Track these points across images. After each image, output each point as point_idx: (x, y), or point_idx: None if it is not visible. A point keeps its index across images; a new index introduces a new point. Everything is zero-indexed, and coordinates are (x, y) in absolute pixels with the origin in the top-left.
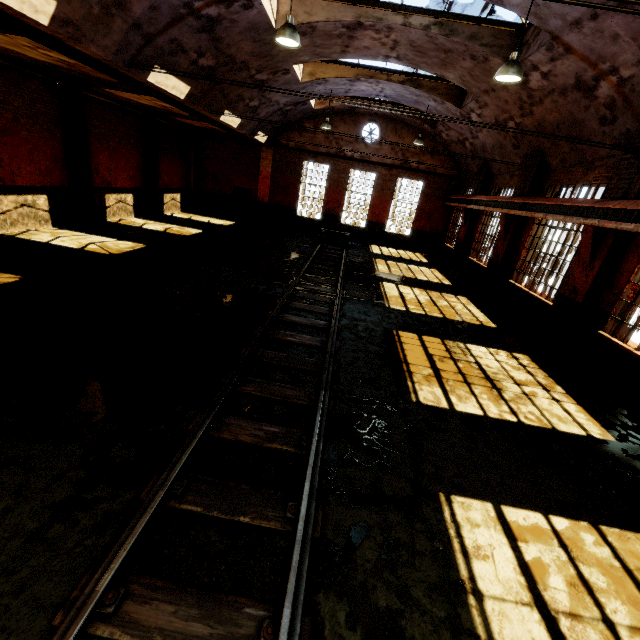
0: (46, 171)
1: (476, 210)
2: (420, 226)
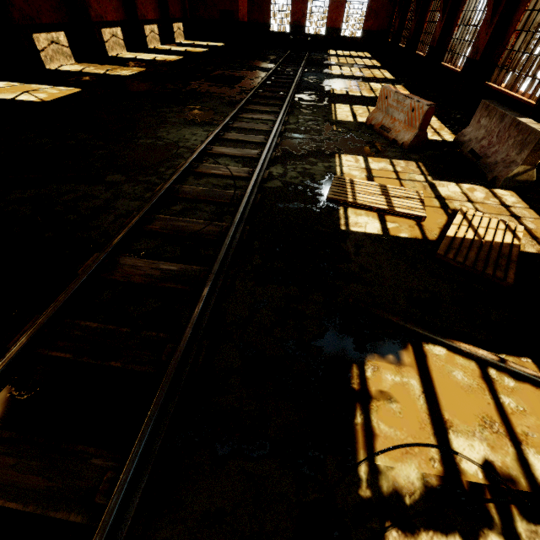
0: (116, 9)
1: None
2: (369, 26)
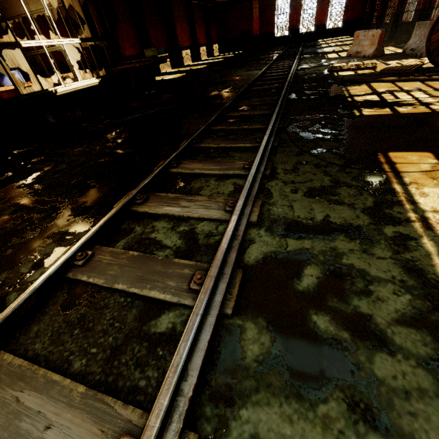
0: (188, 40)
1: None
2: (347, 17)
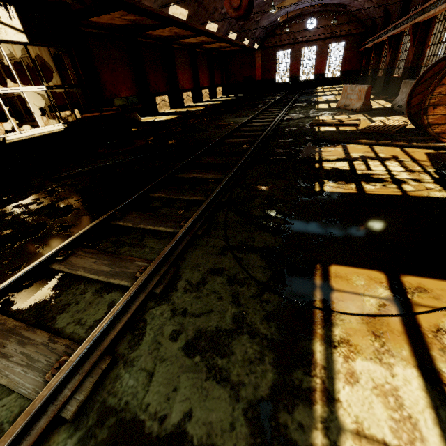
0: (190, 83)
1: (370, 48)
2: (345, 69)
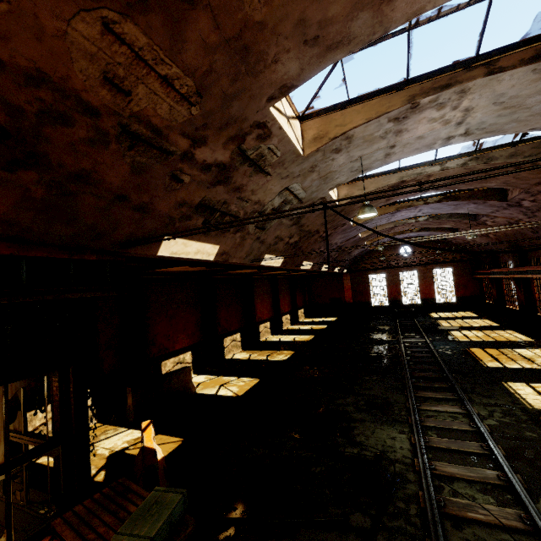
0: (269, 311)
1: (496, 277)
2: (461, 294)
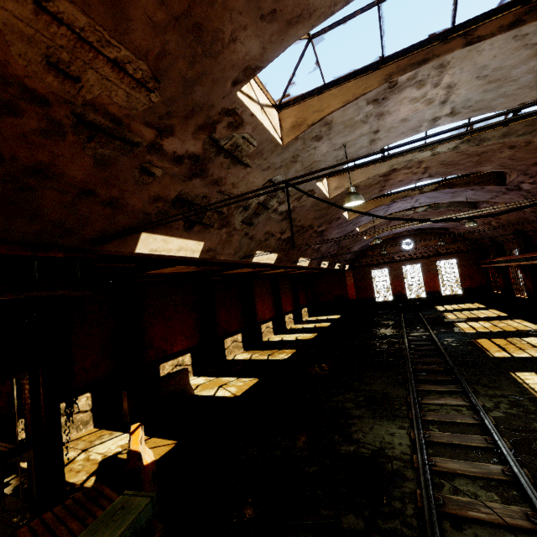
0: (271, 311)
1: (502, 266)
2: (467, 285)
